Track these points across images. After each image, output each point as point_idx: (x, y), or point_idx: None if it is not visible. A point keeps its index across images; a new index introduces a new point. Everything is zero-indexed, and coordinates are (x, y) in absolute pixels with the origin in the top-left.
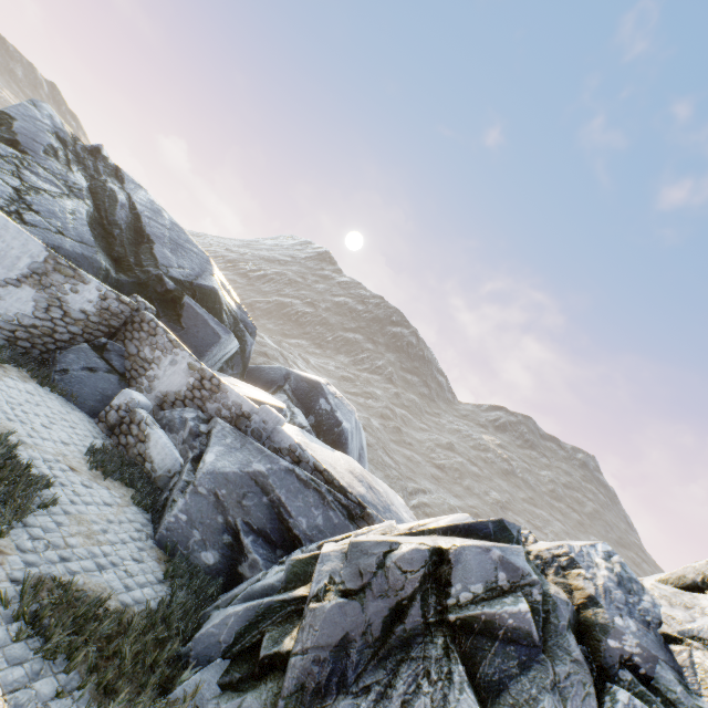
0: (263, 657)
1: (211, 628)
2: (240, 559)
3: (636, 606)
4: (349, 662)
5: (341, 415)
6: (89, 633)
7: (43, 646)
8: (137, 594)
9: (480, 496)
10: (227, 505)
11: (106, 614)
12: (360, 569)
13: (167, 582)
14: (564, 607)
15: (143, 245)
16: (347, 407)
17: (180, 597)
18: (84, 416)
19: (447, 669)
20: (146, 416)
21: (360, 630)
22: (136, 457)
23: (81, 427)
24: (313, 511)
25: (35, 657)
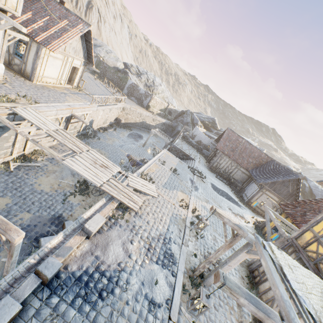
0: None
1: None
2: None
3: None
4: None
5: None
6: None
7: None
8: None
9: None
10: None
11: None
12: None
13: None
14: None
15: (312, 196)
16: None
17: None
18: None
19: None
20: None
21: None
22: None
23: None
24: None
25: None
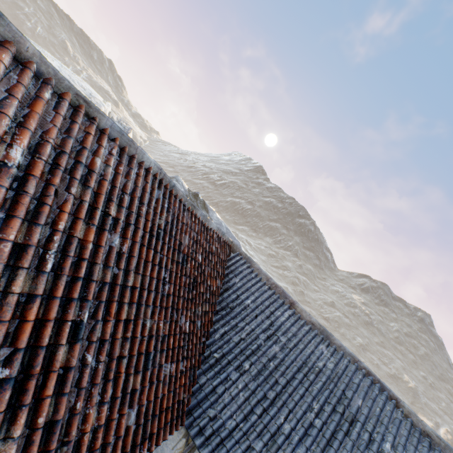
0: None
1: None
2: None
3: None
4: None
5: None
6: None
7: None
8: None
9: (350, 340)
10: None
11: None
12: None
13: None
14: None
15: None
16: None
17: None
18: None
19: None
20: None
21: None
22: None
23: None
24: None
25: None
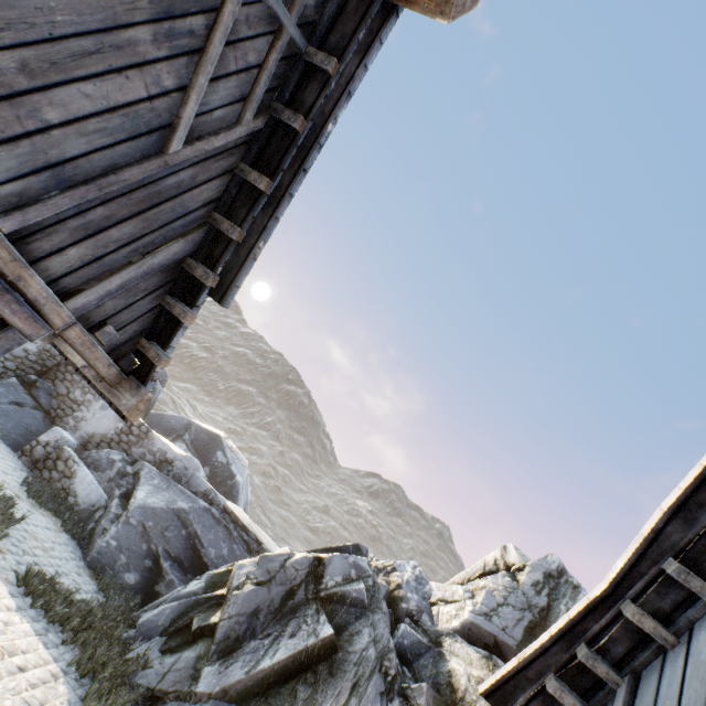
0: (197, 628)
1: (152, 617)
2: (158, 579)
3: (421, 590)
4: (258, 622)
5: (236, 468)
6: (74, 609)
7: (50, 612)
8: (85, 597)
9: None
10: (152, 534)
11: (81, 600)
12: (268, 569)
13: (101, 593)
14: (384, 588)
15: None
16: (242, 461)
17: (117, 602)
18: (8, 448)
19: (317, 618)
20: (74, 454)
21: (267, 603)
22: (59, 491)
23: (10, 459)
24: (221, 544)
25: (44, 620)
